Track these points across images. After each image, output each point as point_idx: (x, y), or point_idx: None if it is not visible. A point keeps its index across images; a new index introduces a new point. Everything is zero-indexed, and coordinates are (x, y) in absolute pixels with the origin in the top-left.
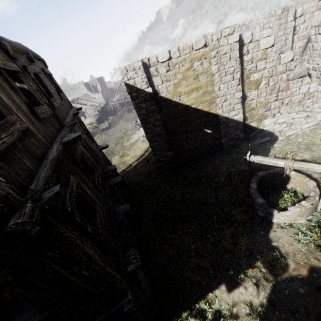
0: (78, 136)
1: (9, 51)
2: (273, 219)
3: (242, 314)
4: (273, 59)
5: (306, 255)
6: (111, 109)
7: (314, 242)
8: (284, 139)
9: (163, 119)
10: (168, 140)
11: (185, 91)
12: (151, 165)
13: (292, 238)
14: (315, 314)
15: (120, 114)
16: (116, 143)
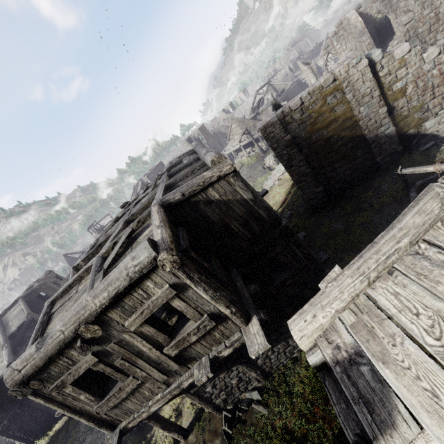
0: (266, 192)
1: None
2: None
3: None
4: (414, 62)
5: None
6: None
7: None
8: None
9: (306, 158)
10: (315, 176)
11: (323, 126)
12: (299, 207)
13: None
14: None
15: (238, 161)
16: None
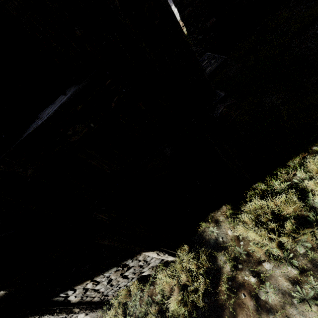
0: None
1: None
2: None
3: None
4: None
5: None
6: None
7: None
8: None
9: None
10: None
11: None
12: None
13: None
14: None
15: None
16: None
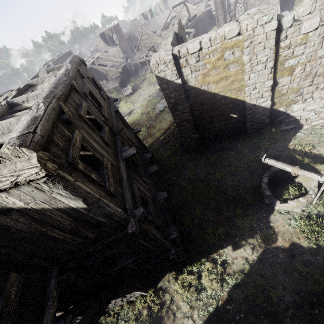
0: (133, 154)
1: (77, 89)
2: (275, 207)
3: (240, 263)
4: (314, 43)
5: (292, 234)
6: (131, 67)
7: (300, 227)
8: (308, 128)
9: (191, 105)
10: (194, 124)
11: (214, 80)
12: (177, 141)
13: (286, 222)
14: (285, 268)
15: (142, 74)
16: (141, 113)
